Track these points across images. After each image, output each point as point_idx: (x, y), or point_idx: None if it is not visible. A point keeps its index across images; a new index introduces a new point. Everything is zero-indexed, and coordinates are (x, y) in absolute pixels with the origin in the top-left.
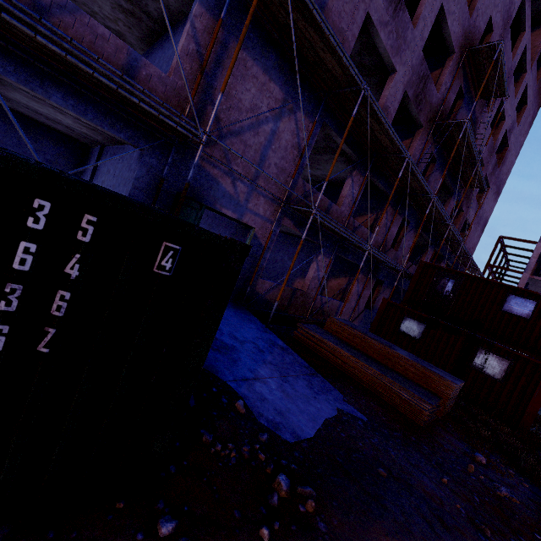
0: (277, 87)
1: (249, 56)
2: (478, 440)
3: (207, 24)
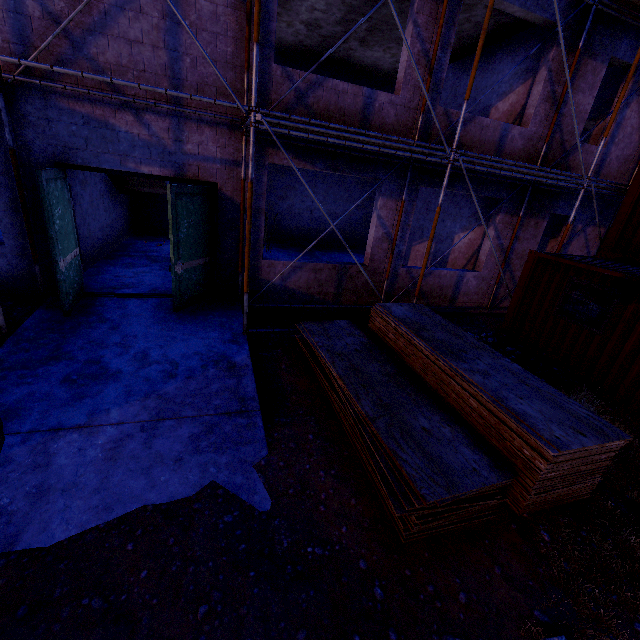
0: None
1: None
2: (636, 589)
3: None
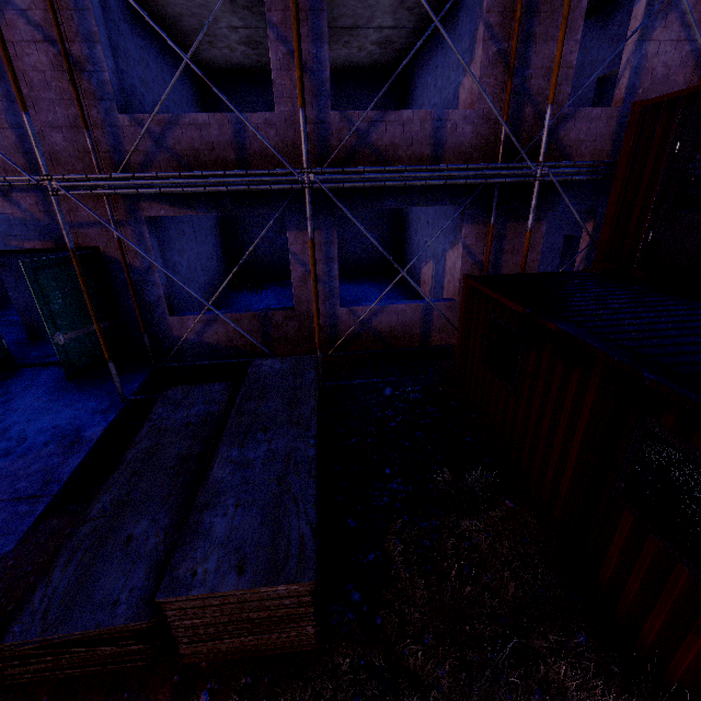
0: None
1: None
2: None
3: None
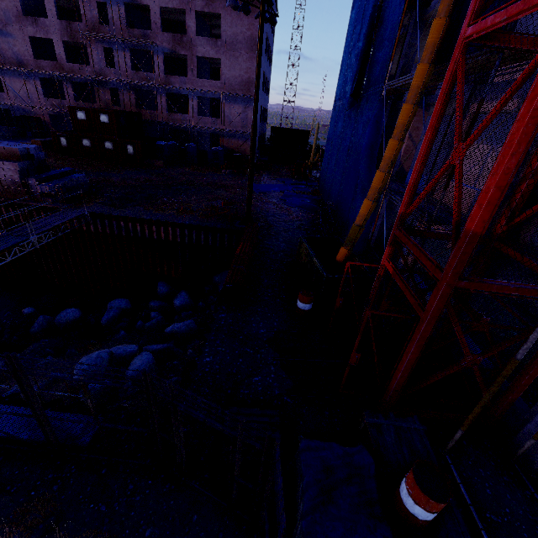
0: (22, 79)
1: (13, 77)
2: None
3: (4, 78)
